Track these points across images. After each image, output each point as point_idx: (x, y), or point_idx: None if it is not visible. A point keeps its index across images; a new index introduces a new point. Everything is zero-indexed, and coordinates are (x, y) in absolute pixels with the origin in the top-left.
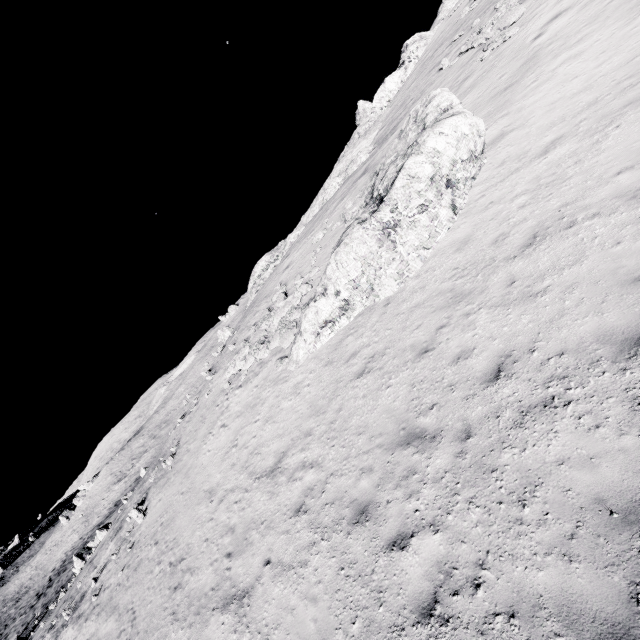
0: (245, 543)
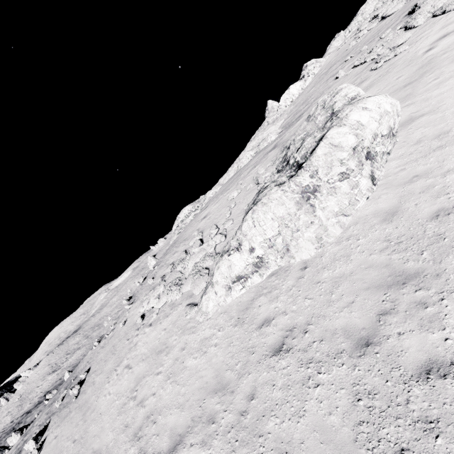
0: None
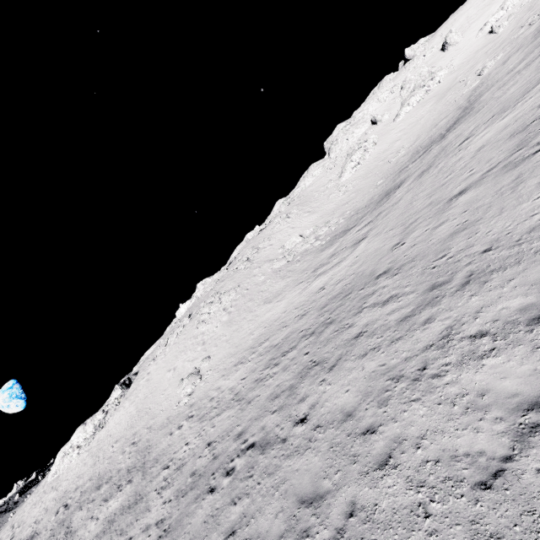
0: None
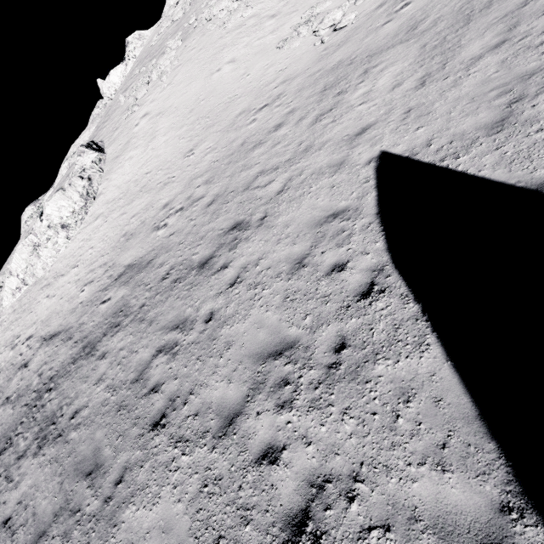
0: None
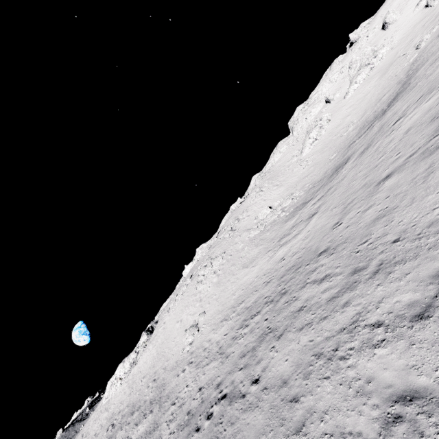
0: None
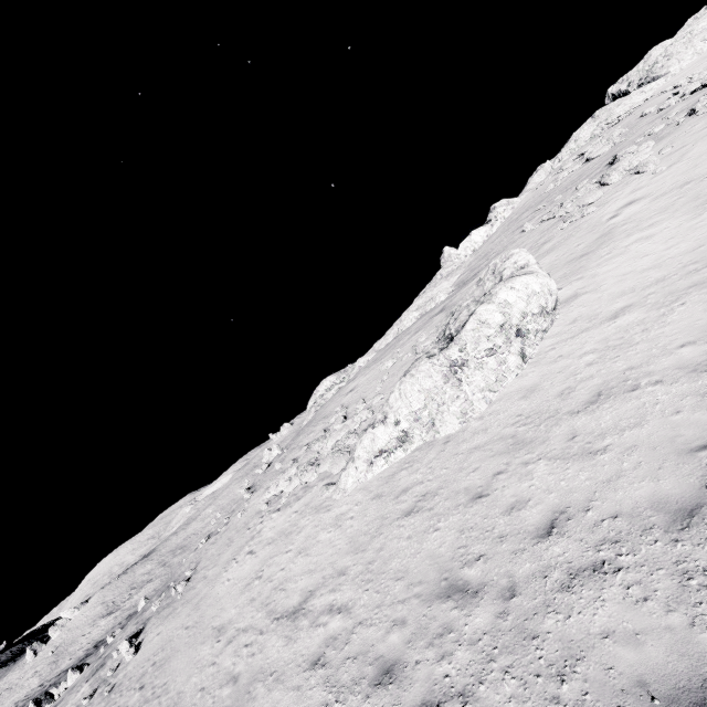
0: (247, 697)
